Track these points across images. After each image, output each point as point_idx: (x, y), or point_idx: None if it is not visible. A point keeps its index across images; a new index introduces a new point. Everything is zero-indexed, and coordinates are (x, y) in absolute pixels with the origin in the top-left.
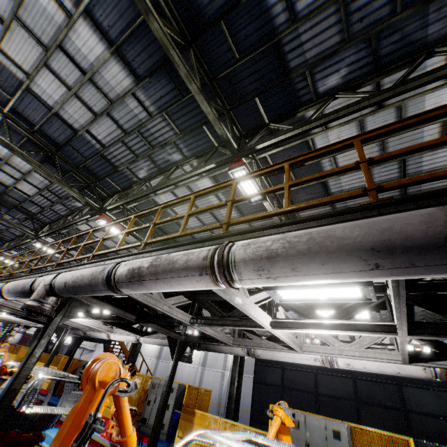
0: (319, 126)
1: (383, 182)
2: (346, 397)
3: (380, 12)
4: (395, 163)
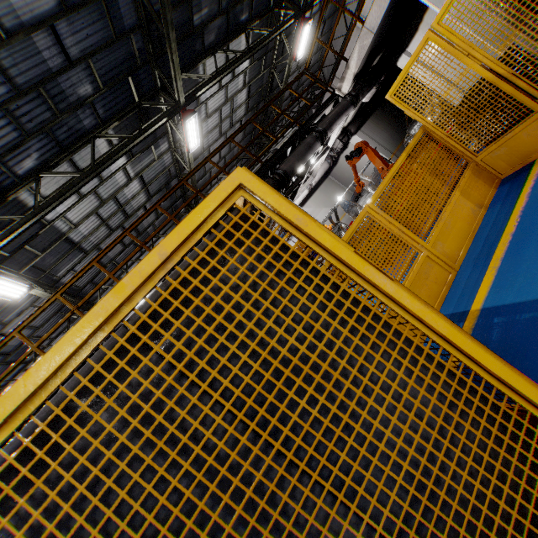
0: (54, 209)
1: (111, 216)
2: None
3: (44, 115)
4: (111, 201)
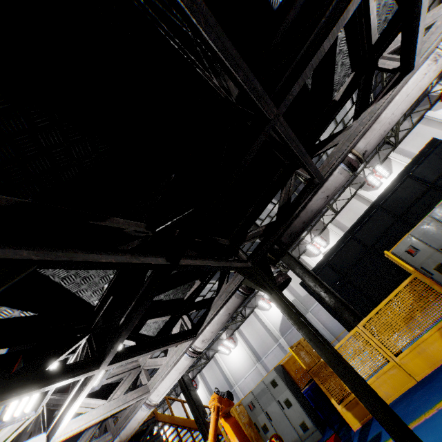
0: None
1: None
2: (389, 225)
3: None
4: None
